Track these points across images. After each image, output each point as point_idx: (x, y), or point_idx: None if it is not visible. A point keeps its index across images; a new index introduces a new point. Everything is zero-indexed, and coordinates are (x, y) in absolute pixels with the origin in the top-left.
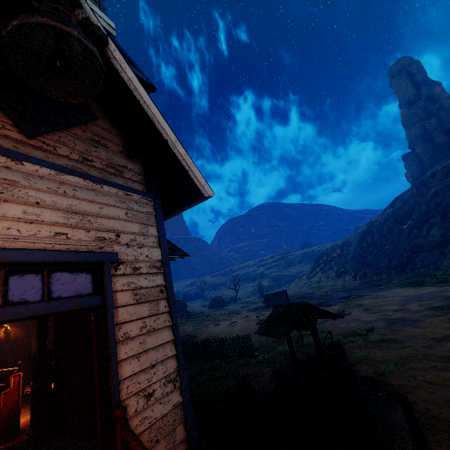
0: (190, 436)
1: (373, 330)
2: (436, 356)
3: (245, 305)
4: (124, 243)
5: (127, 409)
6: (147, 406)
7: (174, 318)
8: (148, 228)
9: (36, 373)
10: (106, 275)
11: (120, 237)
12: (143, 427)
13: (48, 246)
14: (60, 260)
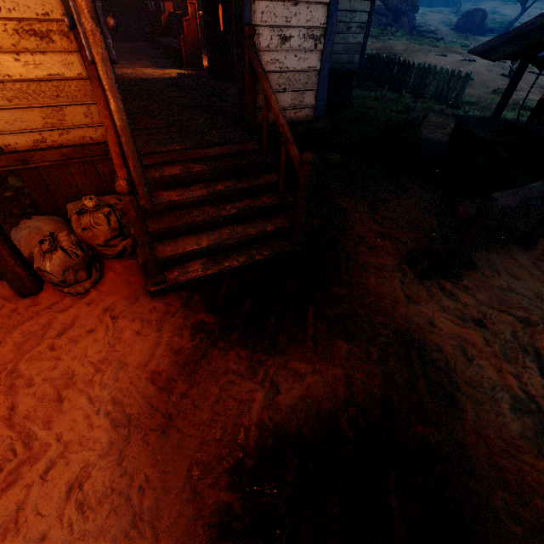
0: (317, 108)
1: None
2: None
3: None
4: None
5: (260, 39)
6: (280, 49)
7: None
8: None
9: (204, 2)
10: None
11: None
12: (274, 68)
13: None
14: None
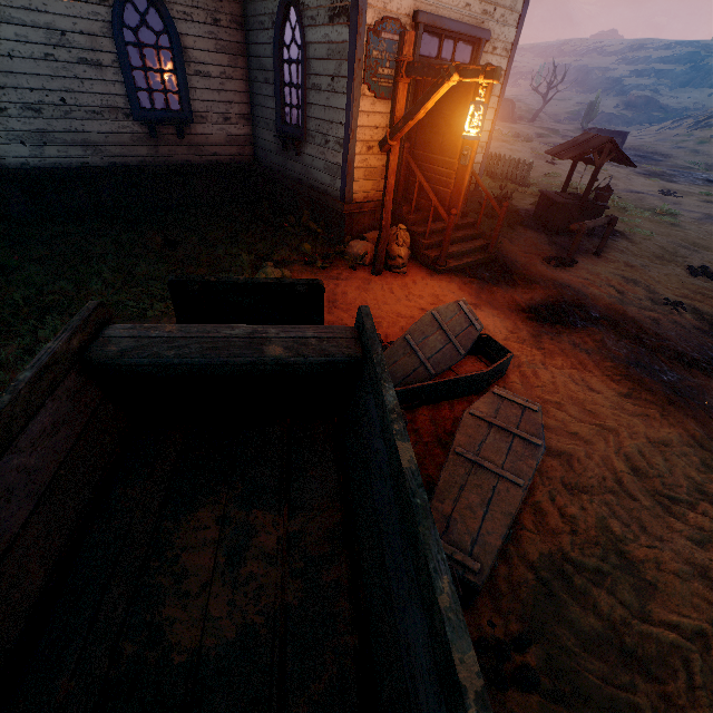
0: (477, 184)
1: (676, 216)
2: (693, 243)
3: (545, 134)
4: (496, 19)
5: None
6: None
7: (499, 104)
8: (516, 2)
9: None
10: (480, 52)
11: (496, 12)
12: None
13: (461, 17)
14: (466, 33)
